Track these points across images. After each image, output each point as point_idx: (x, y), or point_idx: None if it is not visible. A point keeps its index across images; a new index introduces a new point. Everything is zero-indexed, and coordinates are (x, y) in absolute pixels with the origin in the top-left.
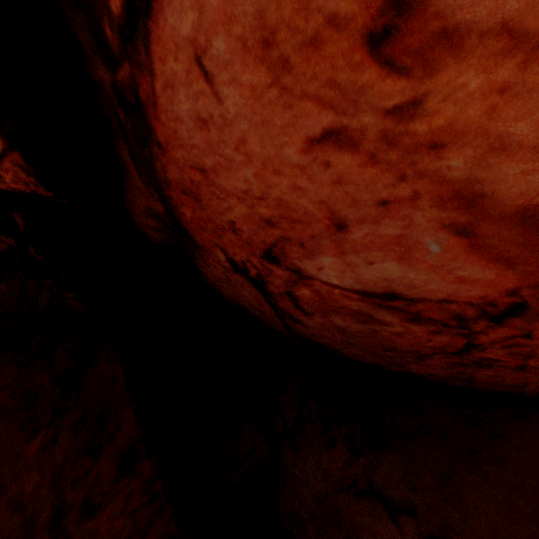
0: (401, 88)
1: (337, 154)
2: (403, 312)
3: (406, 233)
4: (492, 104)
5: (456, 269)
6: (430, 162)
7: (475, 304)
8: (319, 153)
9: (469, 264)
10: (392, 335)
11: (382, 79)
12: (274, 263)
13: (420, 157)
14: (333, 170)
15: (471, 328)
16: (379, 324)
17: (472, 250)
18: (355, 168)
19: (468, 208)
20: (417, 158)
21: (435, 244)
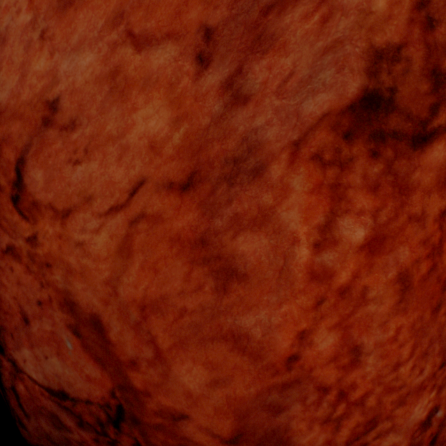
0: (29, 227)
1: (15, 262)
2: (74, 414)
3: (55, 330)
4: (60, 244)
5: (84, 367)
6: (50, 275)
7: (103, 405)
8: (8, 260)
9: (88, 361)
10: (80, 444)
11: (22, 220)
12: (2, 352)
13: (46, 271)
14: (16, 273)
15: (109, 434)
16: (66, 429)
17: (85, 349)
18: (24, 273)
19: (73, 312)
20: (45, 271)
21: (69, 341)
